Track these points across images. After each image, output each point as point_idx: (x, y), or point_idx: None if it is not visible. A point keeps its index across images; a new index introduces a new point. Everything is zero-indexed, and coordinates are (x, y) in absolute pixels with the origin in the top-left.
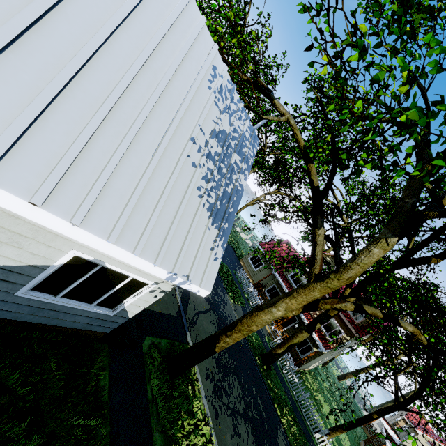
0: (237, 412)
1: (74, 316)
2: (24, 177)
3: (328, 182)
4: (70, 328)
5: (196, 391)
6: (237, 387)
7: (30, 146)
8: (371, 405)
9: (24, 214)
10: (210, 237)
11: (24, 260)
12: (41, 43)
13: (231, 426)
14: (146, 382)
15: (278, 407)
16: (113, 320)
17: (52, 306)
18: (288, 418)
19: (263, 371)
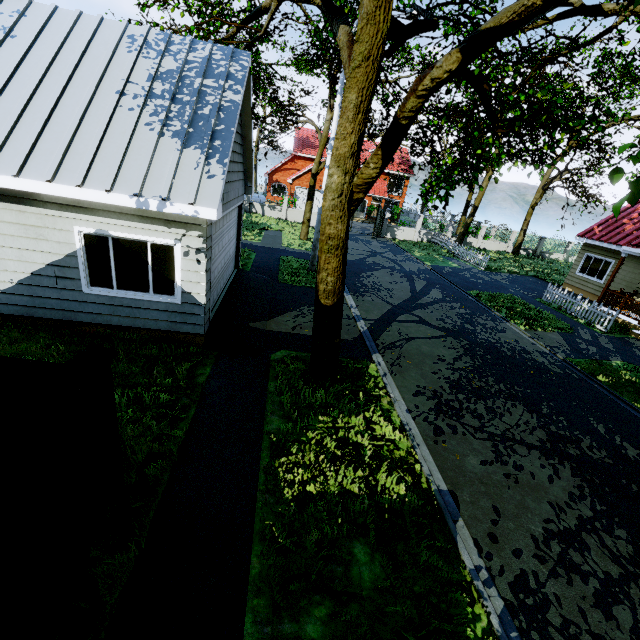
0: (513, 441)
1: (148, 313)
2: None
3: None
4: (161, 332)
5: (382, 403)
6: (523, 414)
7: None
8: None
9: None
10: (190, 159)
11: (58, 252)
12: None
13: (487, 452)
14: (269, 379)
15: None
16: (191, 312)
17: (120, 302)
18: None
19: None
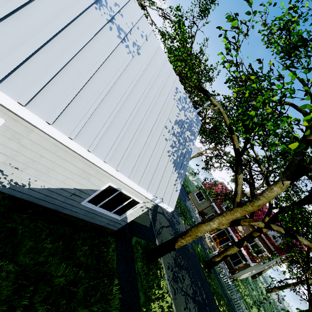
0: (188, 295)
1: (102, 218)
2: (102, 151)
3: (244, 146)
4: (98, 225)
5: (162, 275)
6: (188, 278)
7: (105, 138)
8: (282, 298)
9: (100, 166)
10: (174, 178)
11: (89, 186)
12: (110, 97)
13: (184, 302)
14: (134, 262)
15: (216, 299)
16: (120, 223)
17: (94, 211)
18: (224, 308)
19: (205, 272)
